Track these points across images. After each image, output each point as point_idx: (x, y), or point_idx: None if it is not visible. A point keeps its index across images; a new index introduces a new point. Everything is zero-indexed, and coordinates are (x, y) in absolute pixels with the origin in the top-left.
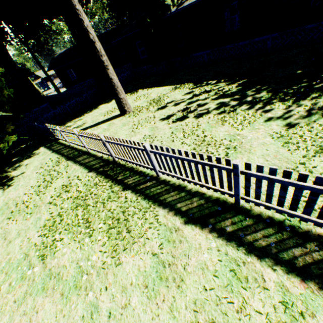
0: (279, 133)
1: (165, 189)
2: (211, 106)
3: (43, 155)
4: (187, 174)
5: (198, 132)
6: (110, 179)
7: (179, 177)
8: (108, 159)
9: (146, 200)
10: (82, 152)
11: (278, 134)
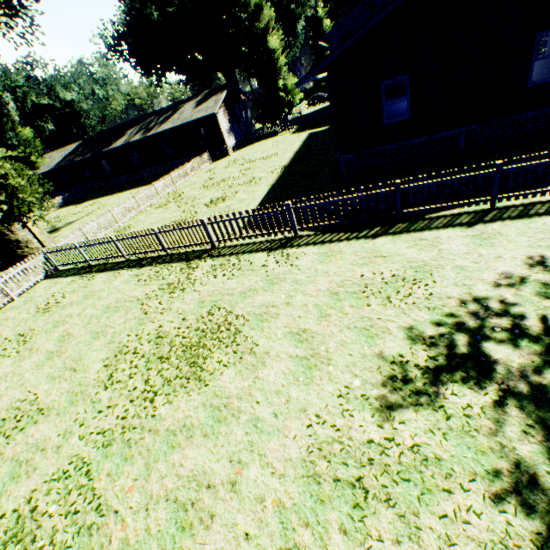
0: None
1: None
2: None
3: None
4: None
5: None
6: None
7: None
8: None
9: None
10: None
11: None
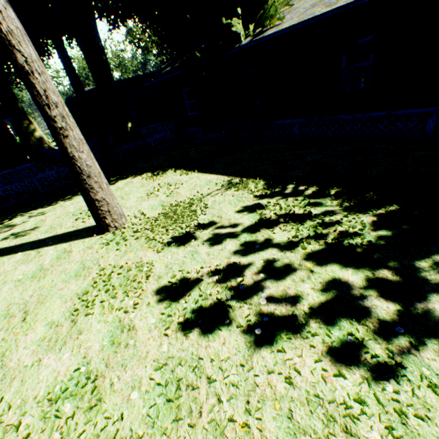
0: None
1: None
2: (303, 288)
3: None
4: None
5: None
6: None
7: None
8: None
9: None
10: None
11: None
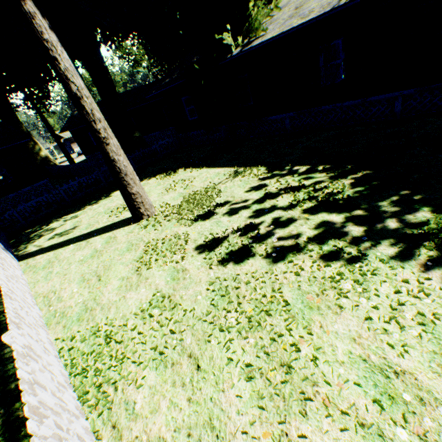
0: None
1: None
2: (302, 229)
3: None
4: None
5: (275, 321)
6: None
7: None
8: None
9: None
10: None
11: None
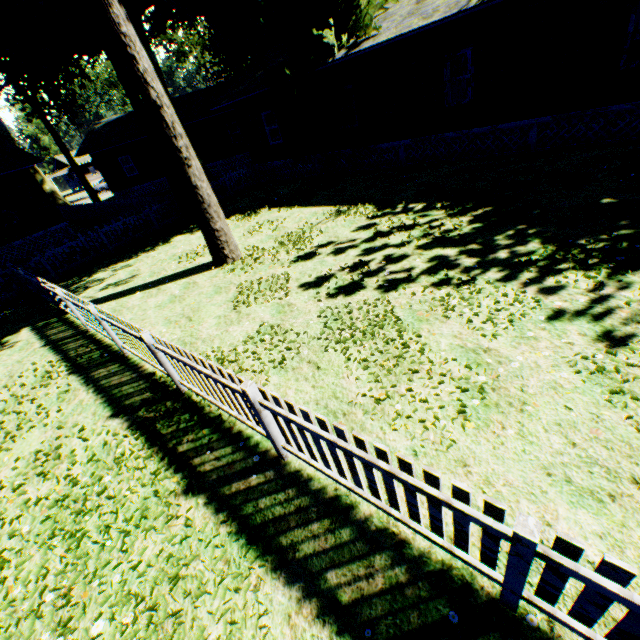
0: (591, 358)
1: (297, 507)
2: (416, 263)
3: (21, 351)
4: (359, 481)
5: (387, 332)
6: (159, 449)
7: (338, 480)
8: (166, 383)
9: (242, 539)
10: (111, 353)
11: (591, 361)
